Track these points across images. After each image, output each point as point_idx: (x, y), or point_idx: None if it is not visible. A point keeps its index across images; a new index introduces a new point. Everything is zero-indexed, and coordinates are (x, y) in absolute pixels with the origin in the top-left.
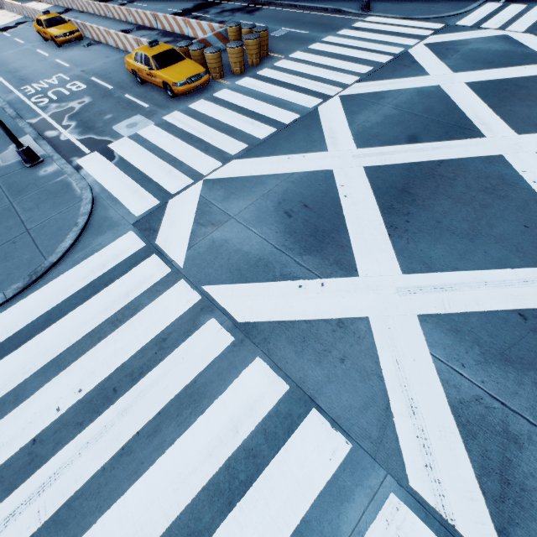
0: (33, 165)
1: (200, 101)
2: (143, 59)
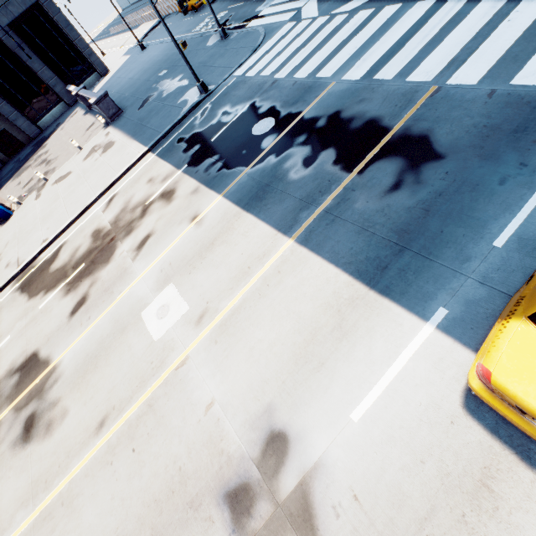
0: (225, 38)
1: None
2: None
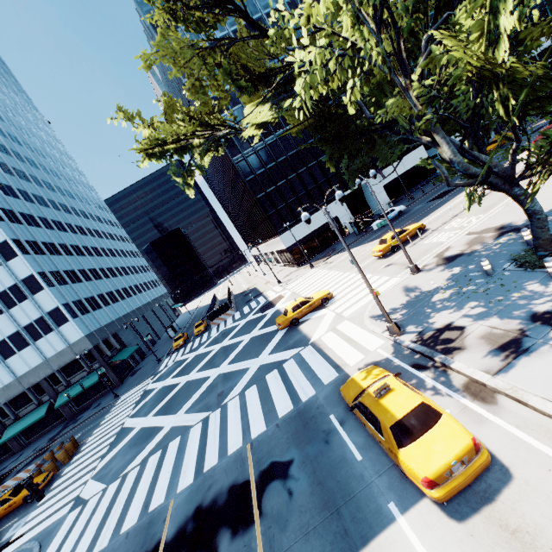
0: None
1: (56, 483)
2: (0, 503)
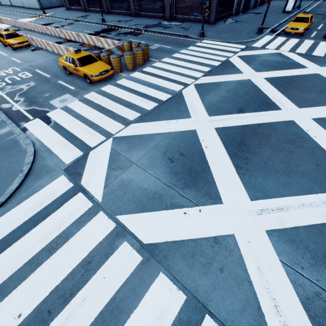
0: None
1: (108, 86)
2: (71, 60)
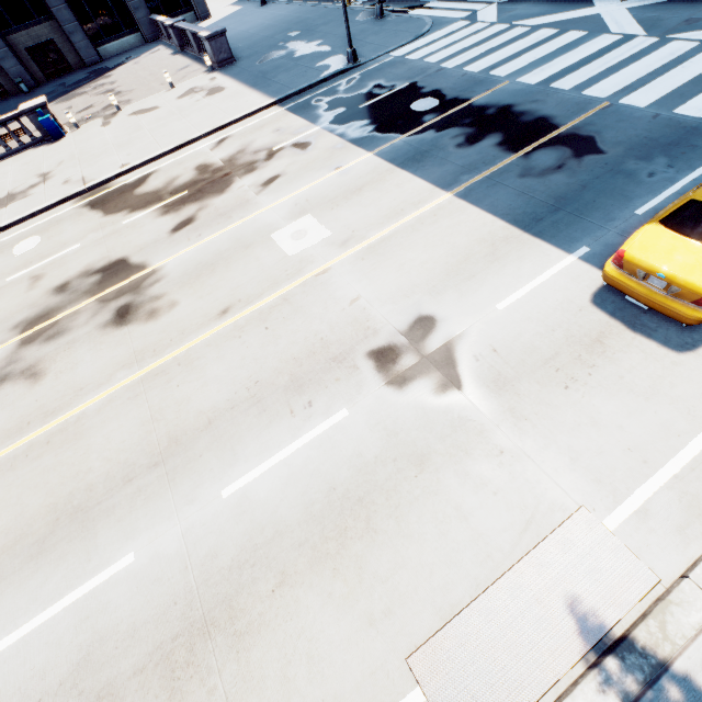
0: (381, 18)
1: None
2: None
